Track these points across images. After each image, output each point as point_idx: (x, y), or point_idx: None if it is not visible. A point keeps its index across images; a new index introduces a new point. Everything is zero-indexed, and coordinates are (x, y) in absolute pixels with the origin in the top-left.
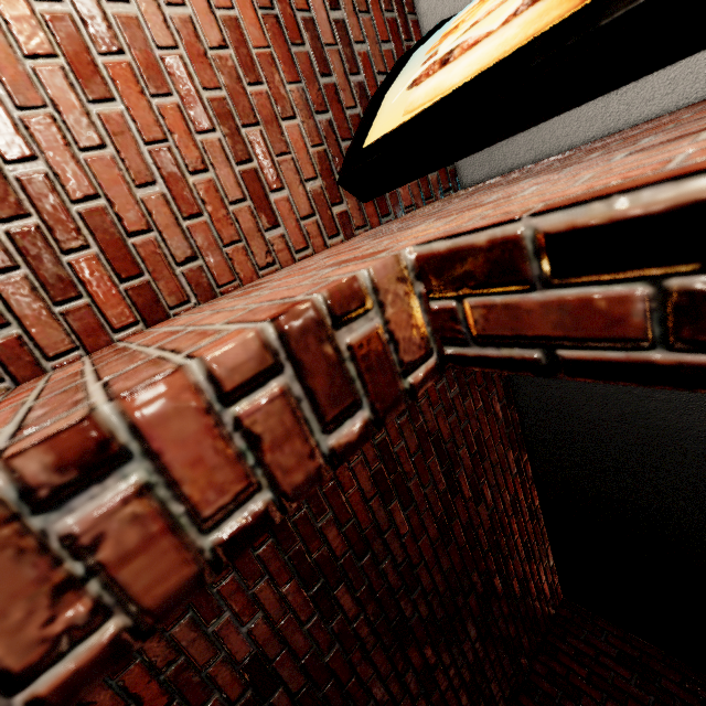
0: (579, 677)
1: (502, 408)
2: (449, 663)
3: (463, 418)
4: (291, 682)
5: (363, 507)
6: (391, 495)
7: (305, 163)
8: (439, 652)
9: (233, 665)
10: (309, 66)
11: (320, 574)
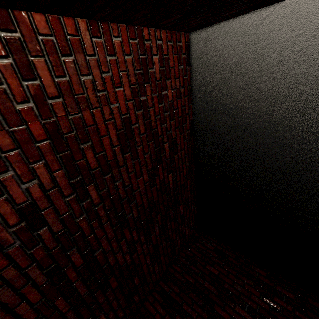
0: (198, 257)
1: (188, 134)
2: (143, 242)
3: (169, 129)
4: (53, 226)
5: (110, 148)
6: (126, 149)
7: None
8: (139, 235)
9: (13, 205)
10: None
11: (79, 173)
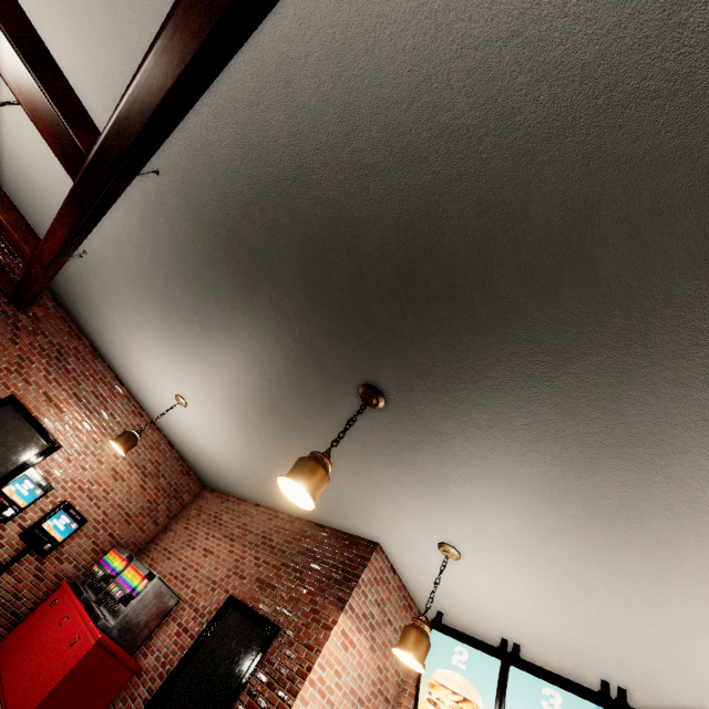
0: None
1: None
2: None
3: None
4: None
5: None
6: None
7: (393, 677)
8: None
9: None
10: (390, 651)
11: None
